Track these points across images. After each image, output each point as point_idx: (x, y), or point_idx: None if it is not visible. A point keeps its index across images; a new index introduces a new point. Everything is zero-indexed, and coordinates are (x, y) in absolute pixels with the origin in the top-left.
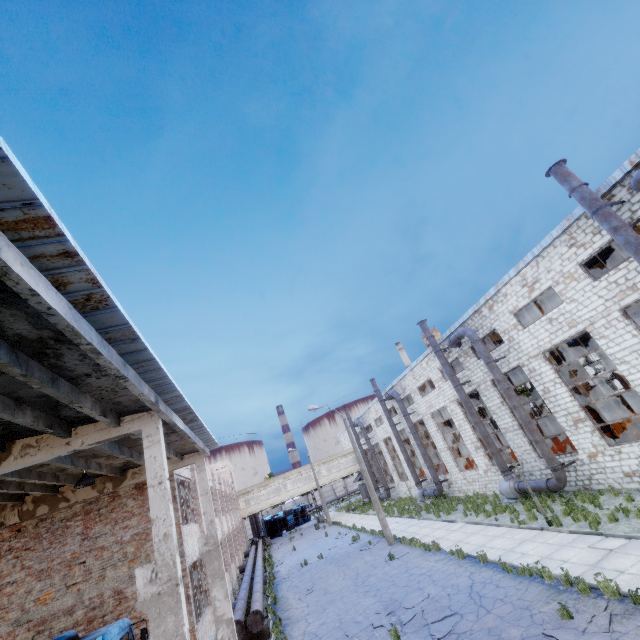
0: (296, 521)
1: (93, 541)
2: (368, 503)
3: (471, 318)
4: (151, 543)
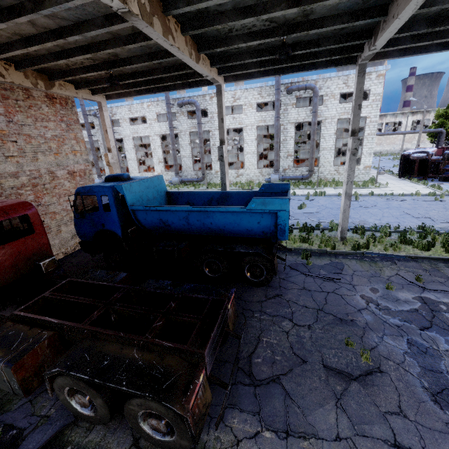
0: None
1: (19, 127)
2: None
3: (197, 96)
4: (67, 147)
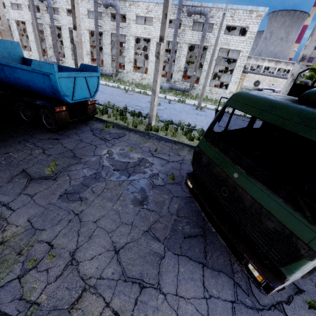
0: None
1: None
2: None
3: (120, 1)
4: None
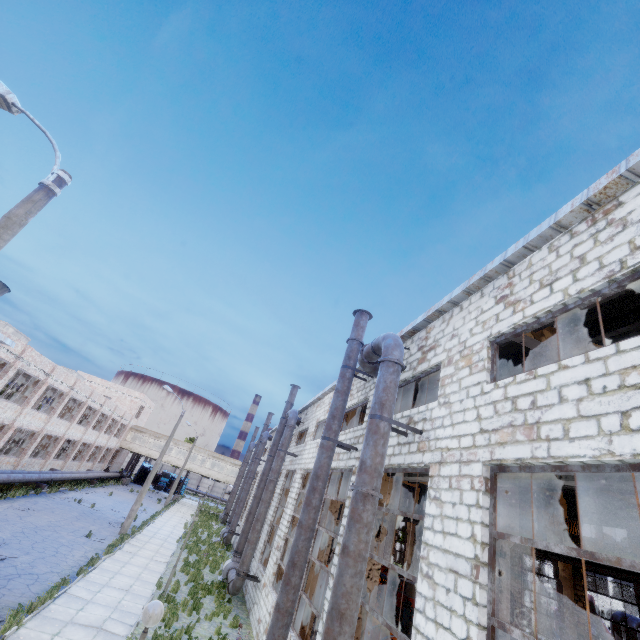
0: (167, 486)
1: None
2: (213, 515)
3: (311, 407)
4: None
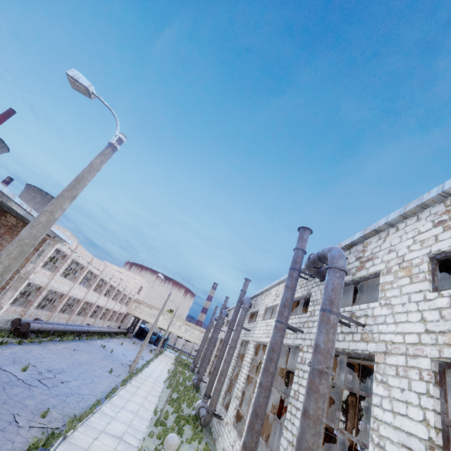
0: (155, 342)
1: (2, 239)
2: (186, 365)
3: (260, 295)
4: None
